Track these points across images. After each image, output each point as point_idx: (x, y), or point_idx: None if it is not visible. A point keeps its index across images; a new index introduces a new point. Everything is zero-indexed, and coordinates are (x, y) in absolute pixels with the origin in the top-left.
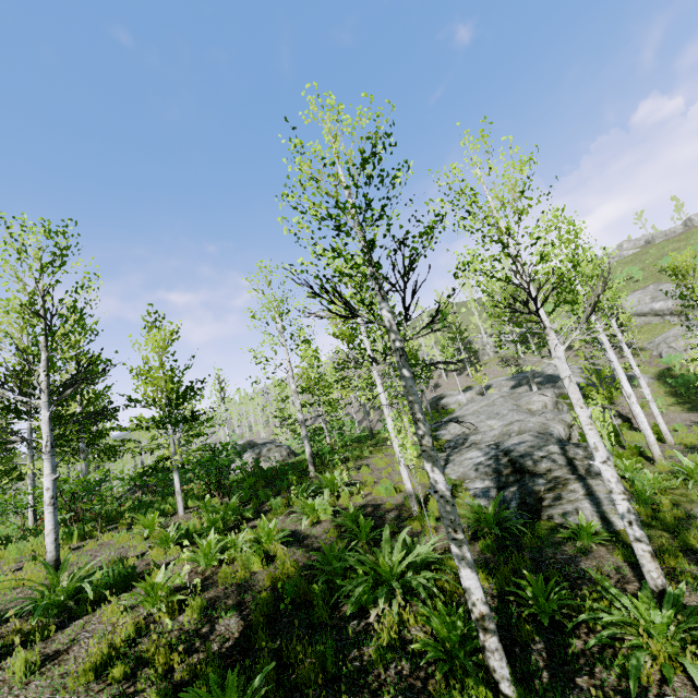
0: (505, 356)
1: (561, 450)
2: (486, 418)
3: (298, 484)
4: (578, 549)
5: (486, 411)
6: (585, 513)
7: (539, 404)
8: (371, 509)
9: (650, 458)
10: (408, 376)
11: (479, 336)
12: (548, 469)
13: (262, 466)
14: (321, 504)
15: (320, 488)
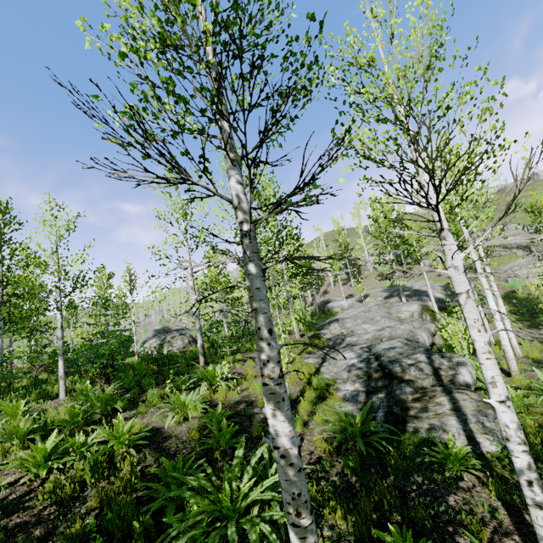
0: (382, 272)
1: (427, 360)
2: (362, 322)
3: (185, 373)
4: (447, 478)
5: (363, 316)
6: (451, 430)
7: (407, 313)
8: (243, 407)
9: (504, 370)
10: (255, 274)
11: (362, 255)
12: (414, 377)
13: (162, 352)
14: (192, 400)
15: (201, 379)
